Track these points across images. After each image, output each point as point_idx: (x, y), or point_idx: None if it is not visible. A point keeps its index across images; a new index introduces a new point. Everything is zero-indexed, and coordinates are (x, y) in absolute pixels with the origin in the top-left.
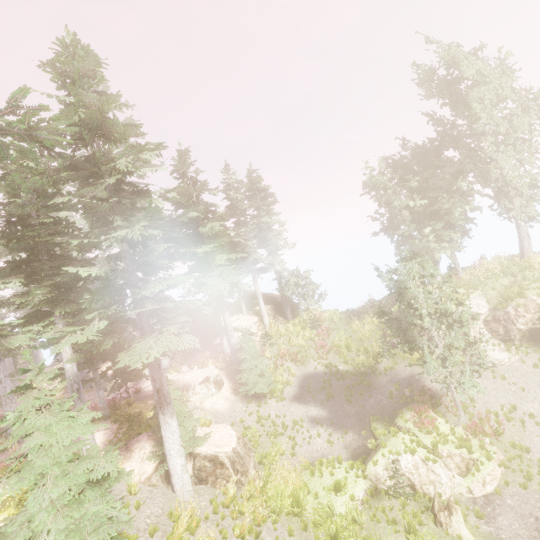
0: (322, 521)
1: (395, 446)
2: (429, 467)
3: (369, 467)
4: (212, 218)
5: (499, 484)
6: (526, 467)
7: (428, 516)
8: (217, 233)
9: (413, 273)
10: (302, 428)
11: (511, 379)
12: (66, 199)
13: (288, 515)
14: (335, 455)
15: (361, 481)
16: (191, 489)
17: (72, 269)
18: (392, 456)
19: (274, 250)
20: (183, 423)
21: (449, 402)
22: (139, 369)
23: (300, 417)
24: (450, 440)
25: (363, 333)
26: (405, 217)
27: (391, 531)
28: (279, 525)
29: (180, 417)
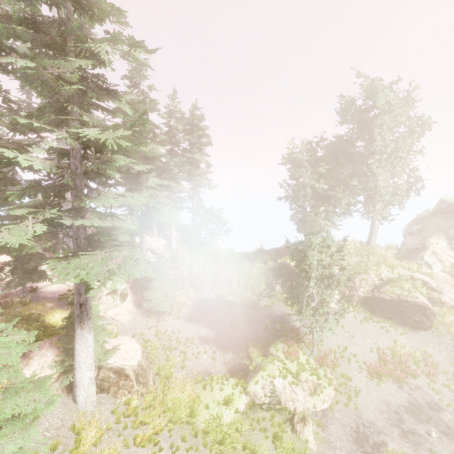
0: (211, 430)
1: (272, 371)
2: (293, 388)
3: (250, 385)
4: (153, 139)
5: (332, 402)
6: (348, 390)
7: (287, 425)
8: (154, 155)
9: (316, 243)
10: (193, 344)
11: (346, 328)
12: (29, 64)
13: (183, 423)
14: (216, 369)
15: (243, 396)
16: (95, 400)
17: (7, 152)
18: (269, 378)
19: (197, 186)
20: (97, 337)
21: (306, 338)
22: (45, 271)
23: (192, 335)
24: (306, 369)
25: (251, 274)
26: (308, 193)
27: (261, 437)
28: (173, 432)
29: (94, 330)
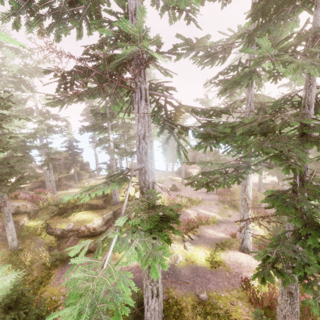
0: None
1: None
2: None
3: None
4: None
5: None
6: None
7: None
8: None
9: None
10: None
11: None
12: None
13: None
14: None
15: None
16: None
17: None
18: None
19: None
20: None
21: None
22: None
23: None
24: None
25: None
26: None
27: None
28: None
29: None
